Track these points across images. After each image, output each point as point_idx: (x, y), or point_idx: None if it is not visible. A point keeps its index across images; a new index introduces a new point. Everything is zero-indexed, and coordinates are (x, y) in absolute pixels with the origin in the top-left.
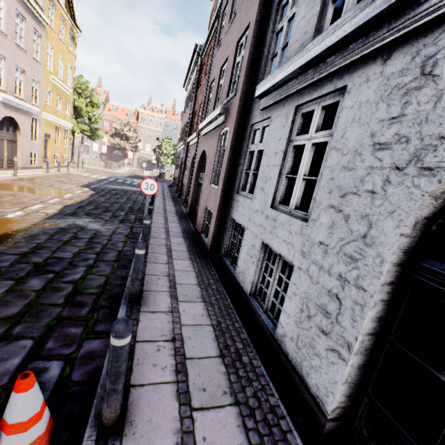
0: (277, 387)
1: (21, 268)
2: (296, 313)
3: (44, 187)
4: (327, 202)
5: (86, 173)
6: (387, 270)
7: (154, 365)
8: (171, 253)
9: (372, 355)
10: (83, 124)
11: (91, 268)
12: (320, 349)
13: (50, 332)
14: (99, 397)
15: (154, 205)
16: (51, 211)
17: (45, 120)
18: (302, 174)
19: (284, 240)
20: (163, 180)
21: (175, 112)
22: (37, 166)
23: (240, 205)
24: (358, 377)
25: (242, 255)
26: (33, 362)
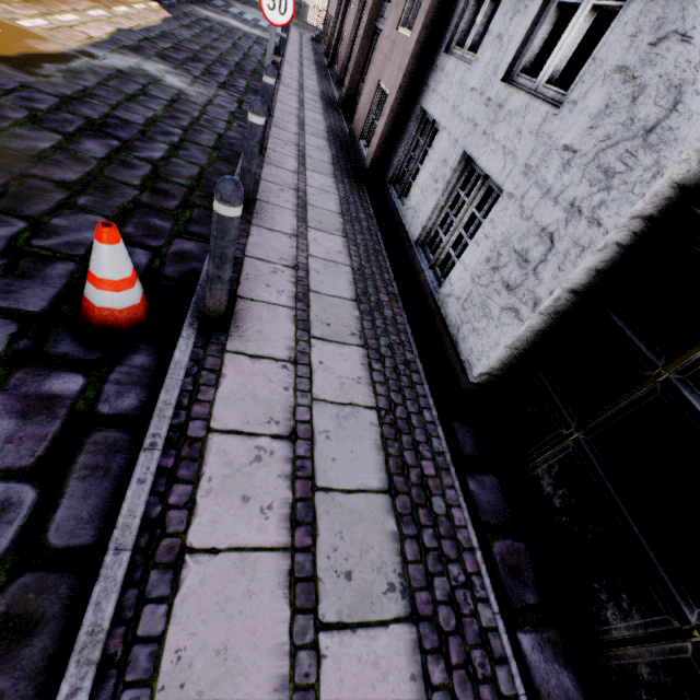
0: (420, 350)
1: (67, 119)
2: (478, 264)
3: None
4: (616, 60)
5: None
6: (655, 193)
7: (268, 286)
8: (304, 159)
9: (561, 322)
10: None
11: (176, 149)
12: (493, 309)
13: (127, 217)
14: (199, 295)
15: (282, 71)
16: (95, 34)
17: None
18: None
19: (503, 147)
20: (302, 23)
21: None
22: None
23: (445, 79)
24: (529, 346)
25: (421, 179)
26: None
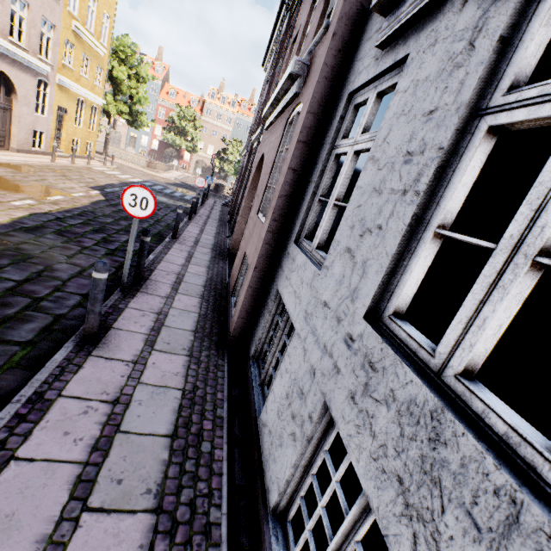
0: None
1: None
2: None
3: (29, 180)
4: None
5: (114, 171)
6: None
7: None
8: (157, 333)
9: None
10: (121, 104)
11: None
12: None
13: None
14: None
15: (184, 230)
16: None
17: (60, 87)
18: (536, 242)
19: (399, 480)
20: (219, 195)
21: (252, 107)
22: (43, 151)
23: (296, 271)
24: None
25: (277, 390)
26: None
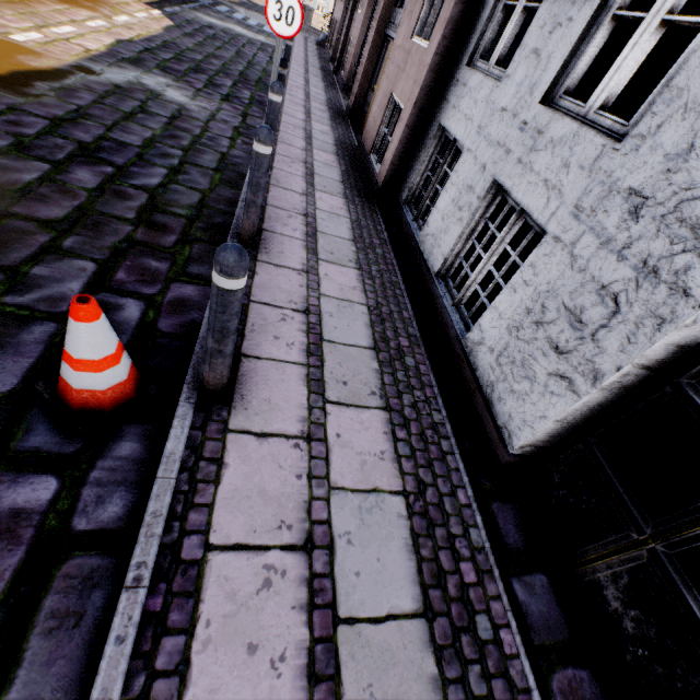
0: (446, 404)
1: (57, 145)
2: (516, 314)
3: None
4: None
5: None
6: None
7: (276, 338)
8: (312, 178)
9: (626, 397)
10: None
11: (175, 174)
12: (538, 372)
13: (119, 259)
14: (197, 358)
15: (288, 79)
16: (93, 46)
17: None
18: (668, 6)
19: (545, 181)
20: (307, 27)
21: None
22: None
23: (468, 95)
24: (583, 419)
25: (441, 204)
26: (100, 294)
